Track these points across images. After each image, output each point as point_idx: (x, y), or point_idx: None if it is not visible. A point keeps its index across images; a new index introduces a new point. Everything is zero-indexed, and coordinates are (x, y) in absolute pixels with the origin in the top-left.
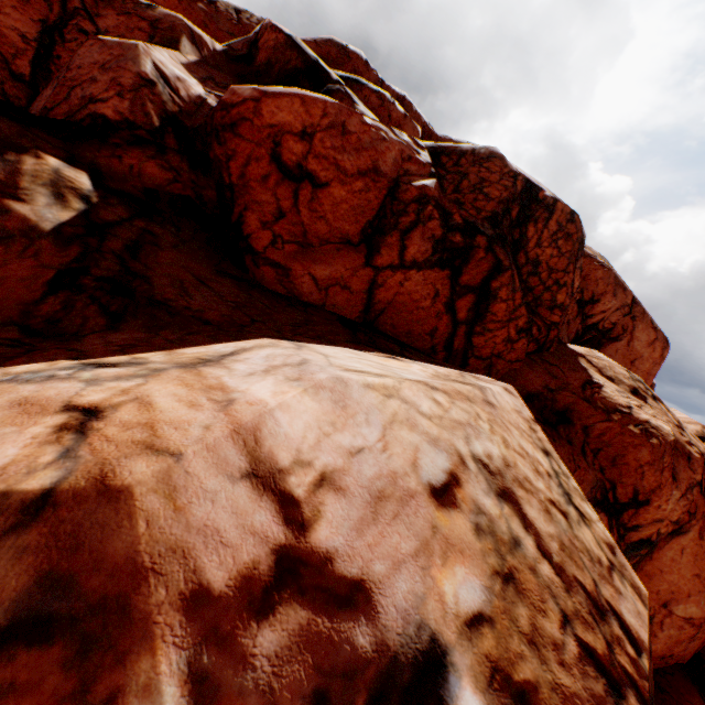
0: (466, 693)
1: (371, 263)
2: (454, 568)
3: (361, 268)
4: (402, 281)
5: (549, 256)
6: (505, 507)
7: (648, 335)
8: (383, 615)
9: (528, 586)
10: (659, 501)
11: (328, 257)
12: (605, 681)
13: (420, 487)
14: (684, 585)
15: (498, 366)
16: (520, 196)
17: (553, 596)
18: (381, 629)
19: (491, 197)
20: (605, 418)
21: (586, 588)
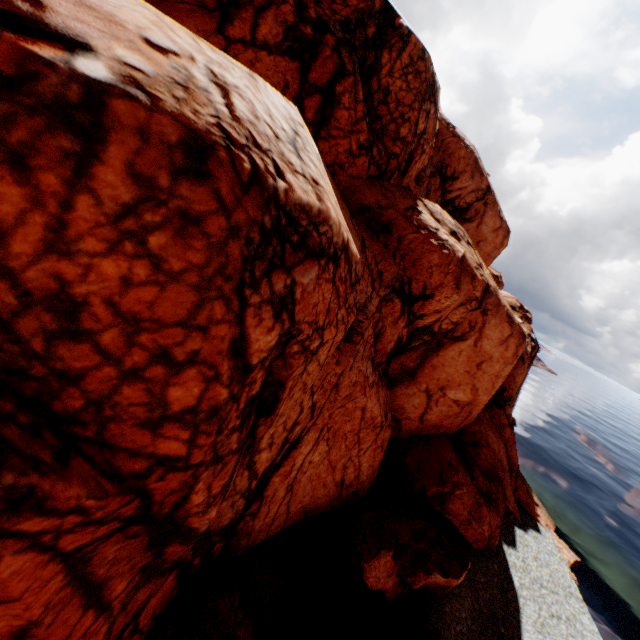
0: (98, 64)
1: (224, 33)
2: (135, 55)
3: (214, 35)
4: (254, 61)
5: (399, 88)
6: (213, 86)
7: (495, 223)
8: (50, 16)
9: (198, 98)
10: (440, 297)
11: (182, 15)
12: (225, 137)
13: (136, 32)
14: (458, 378)
15: (341, 178)
16: (379, 17)
17: (217, 112)
18: (43, 16)
19: (349, 5)
20: (415, 231)
21: (256, 140)
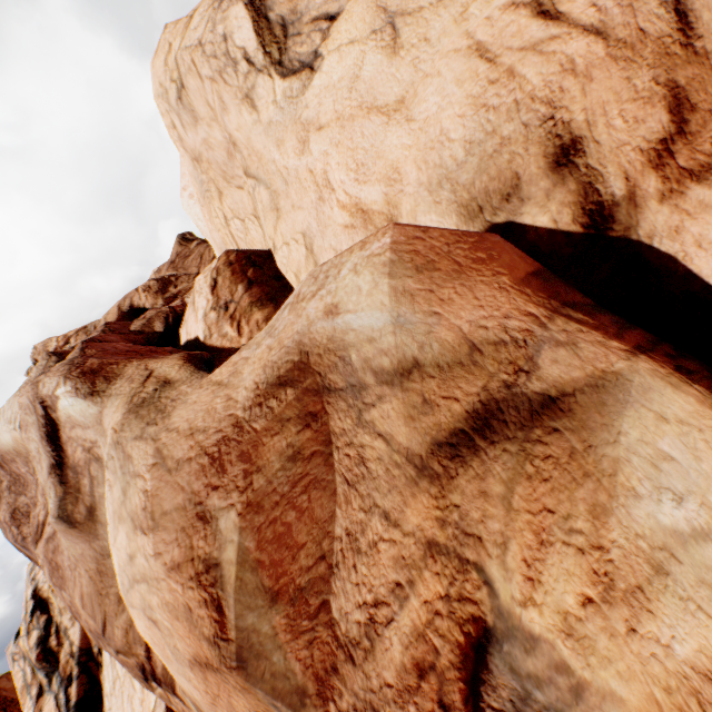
0: None
1: None
2: None
3: None
4: None
5: None
6: None
7: (5, 680)
8: None
9: None
10: None
11: None
12: None
13: None
14: None
15: None
16: None
17: None
18: None
19: None
20: None
21: None
